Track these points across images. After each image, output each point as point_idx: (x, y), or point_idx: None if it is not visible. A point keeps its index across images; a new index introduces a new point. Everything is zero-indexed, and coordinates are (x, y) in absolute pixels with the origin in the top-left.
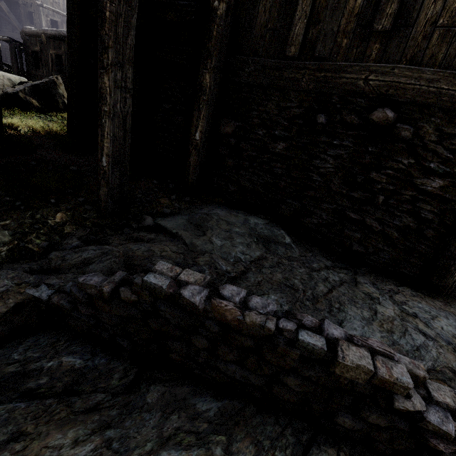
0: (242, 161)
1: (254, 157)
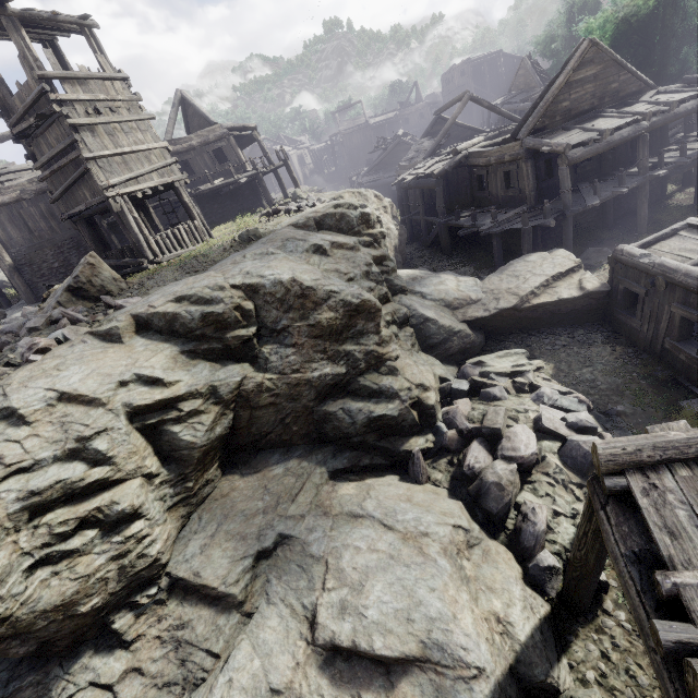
0: None
1: None
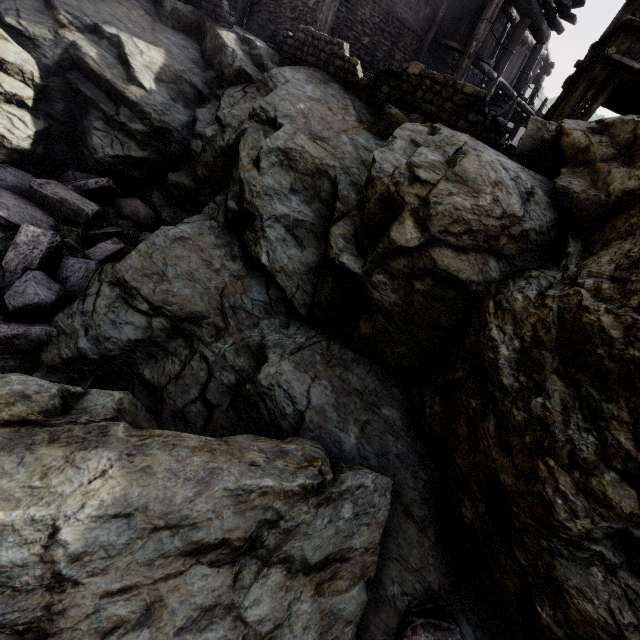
0: (261, 7)
1: (265, 3)
